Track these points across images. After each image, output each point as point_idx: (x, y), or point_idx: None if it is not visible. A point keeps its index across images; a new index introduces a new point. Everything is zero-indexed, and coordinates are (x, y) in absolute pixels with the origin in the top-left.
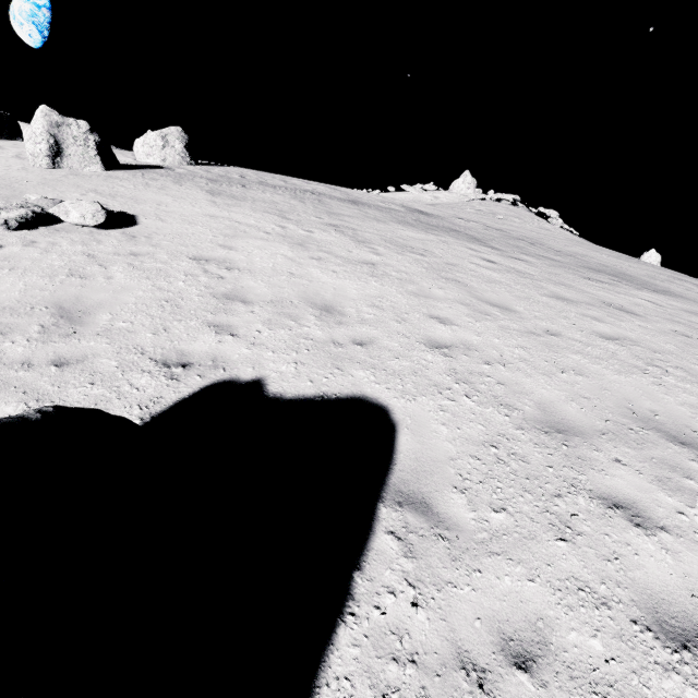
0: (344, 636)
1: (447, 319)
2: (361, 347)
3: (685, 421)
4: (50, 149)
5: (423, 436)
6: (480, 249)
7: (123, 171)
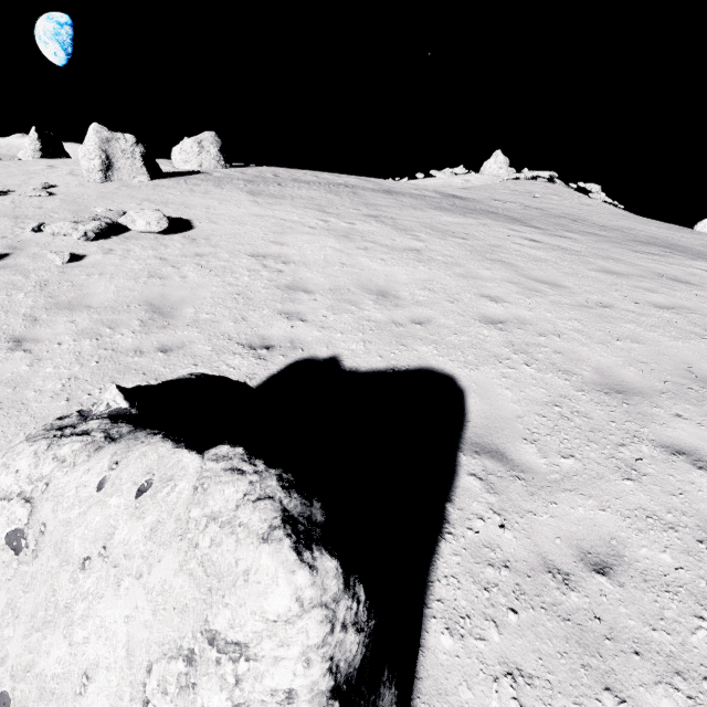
0: (445, 548)
1: (498, 297)
2: (420, 326)
3: None
4: (103, 164)
5: (490, 399)
6: (521, 229)
7: (167, 179)
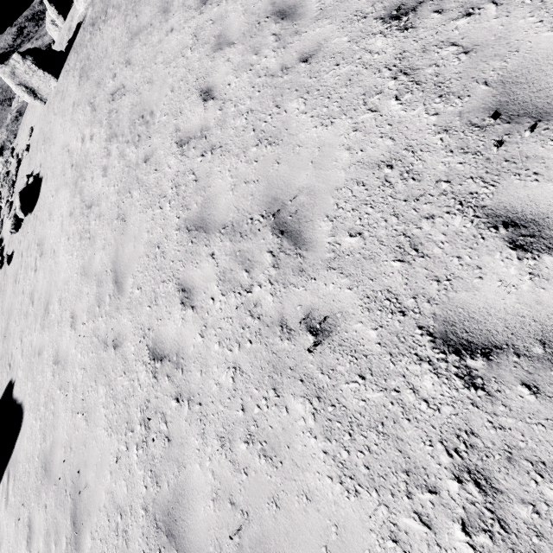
0: None
1: (76, 318)
2: (38, 358)
3: (92, 509)
4: (30, 95)
5: (21, 443)
6: (237, 17)
7: (63, 69)
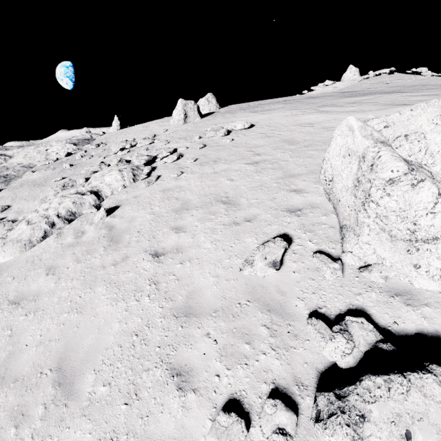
0: None
1: None
2: None
3: None
4: (184, 116)
5: None
6: (399, 94)
7: (206, 117)
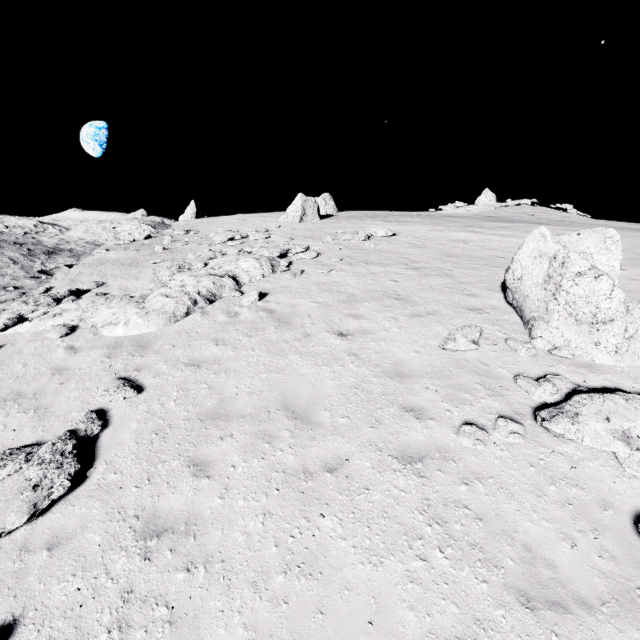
0: None
1: None
2: None
3: None
4: (302, 214)
5: None
6: (549, 226)
7: (326, 219)
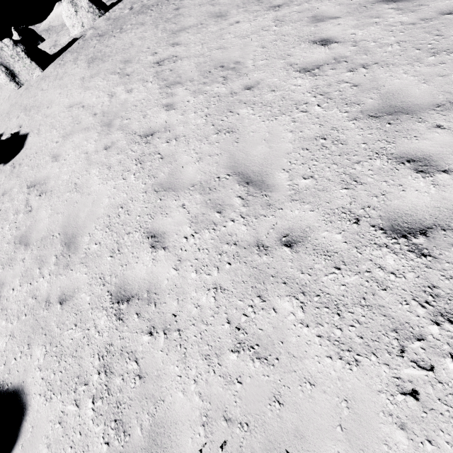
0: None
1: (163, 235)
2: (60, 307)
3: None
4: (7, 76)
5: None
6: (332, 7)
7: (53, 64)
